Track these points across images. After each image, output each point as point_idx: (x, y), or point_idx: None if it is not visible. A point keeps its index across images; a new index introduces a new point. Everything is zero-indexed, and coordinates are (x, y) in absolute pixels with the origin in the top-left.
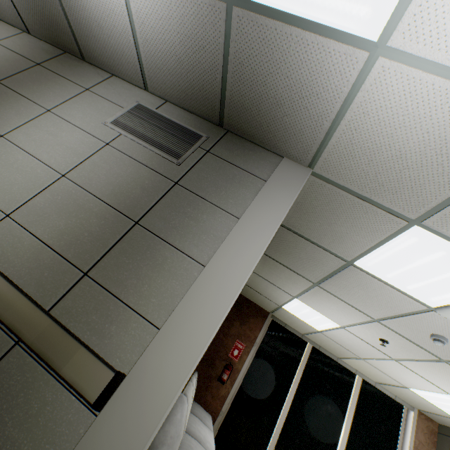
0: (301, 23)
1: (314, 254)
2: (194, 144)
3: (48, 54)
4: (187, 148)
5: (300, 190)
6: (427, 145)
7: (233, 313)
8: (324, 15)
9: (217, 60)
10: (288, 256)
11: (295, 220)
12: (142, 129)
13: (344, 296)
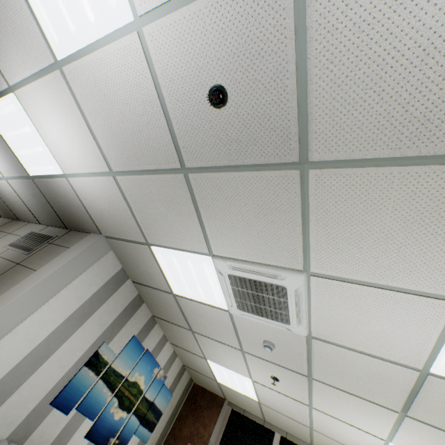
0: (49, 176)
1: (161, 298)
2: (45, 242)
3: (4, 223)
4: (39, 245)
5: (87, 247)
6: (107, 202)
7: (186, 409)
8: (49, 172)
9: (44, 199)
10: (160, 309)
11: (131, 273)
12: (22, 243)
13: (208, 333)
